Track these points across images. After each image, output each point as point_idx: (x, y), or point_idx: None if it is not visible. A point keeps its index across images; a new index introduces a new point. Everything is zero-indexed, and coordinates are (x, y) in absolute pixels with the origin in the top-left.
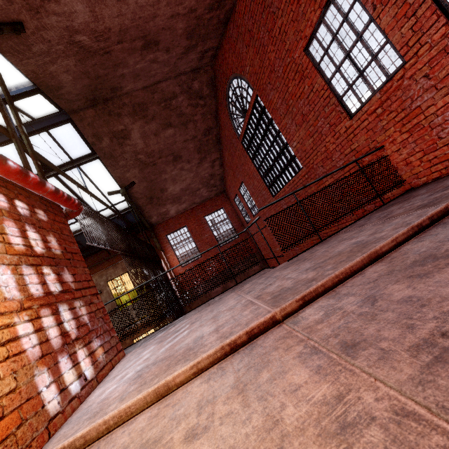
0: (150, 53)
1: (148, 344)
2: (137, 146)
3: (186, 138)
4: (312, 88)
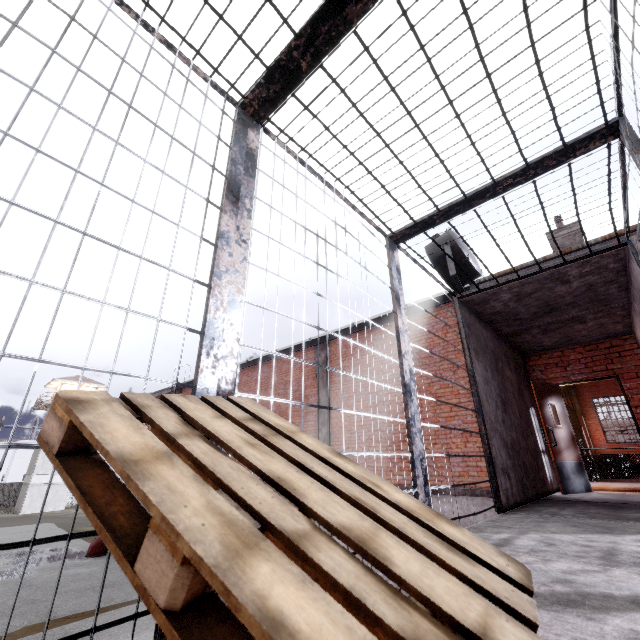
0: None
1: None
2: None
3: None
4: None
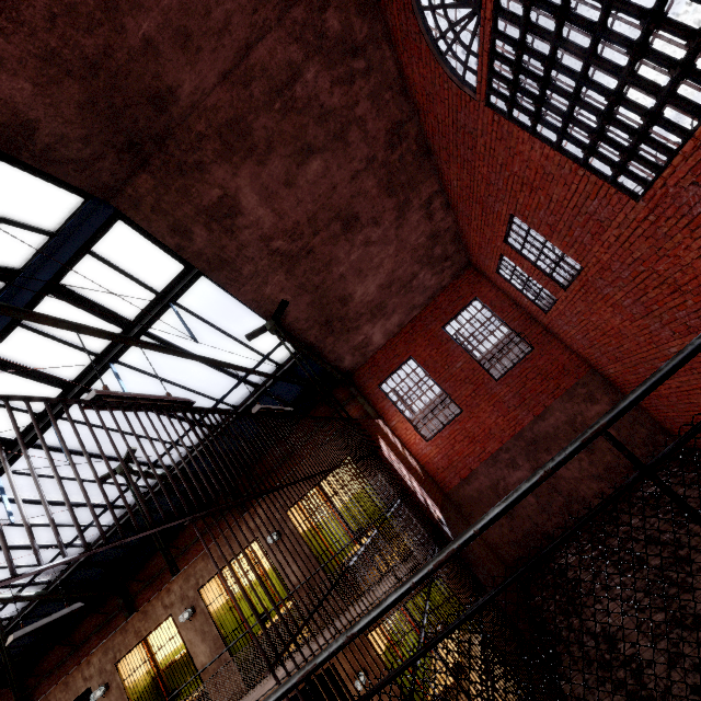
0: None
1: None
2: (262, 223)
3: (353, 170)
4: None
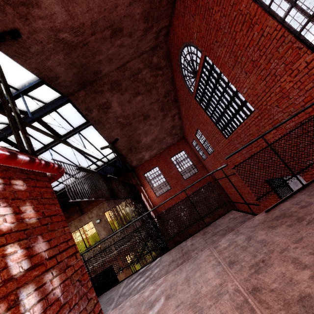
0: (117, 40)
1: (123, 311)
2: (117, 112)
3: (151, 101)
4: (262, 32)
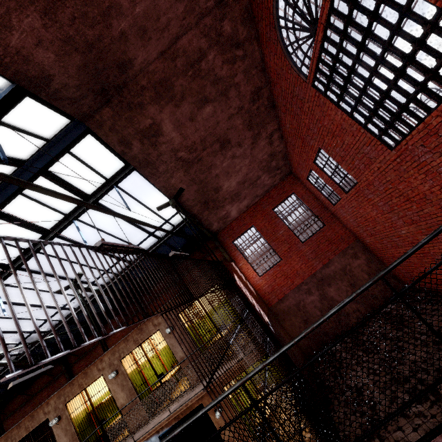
0: None
1: None
2: (174, 141)
3: (230, 113)
4: None
